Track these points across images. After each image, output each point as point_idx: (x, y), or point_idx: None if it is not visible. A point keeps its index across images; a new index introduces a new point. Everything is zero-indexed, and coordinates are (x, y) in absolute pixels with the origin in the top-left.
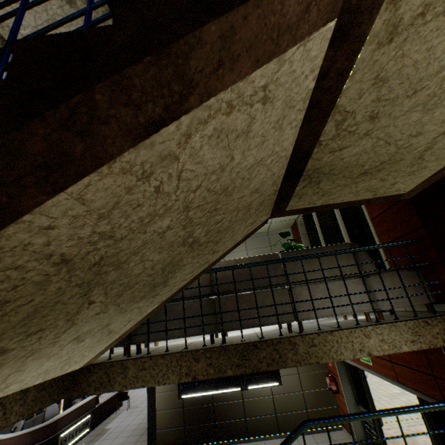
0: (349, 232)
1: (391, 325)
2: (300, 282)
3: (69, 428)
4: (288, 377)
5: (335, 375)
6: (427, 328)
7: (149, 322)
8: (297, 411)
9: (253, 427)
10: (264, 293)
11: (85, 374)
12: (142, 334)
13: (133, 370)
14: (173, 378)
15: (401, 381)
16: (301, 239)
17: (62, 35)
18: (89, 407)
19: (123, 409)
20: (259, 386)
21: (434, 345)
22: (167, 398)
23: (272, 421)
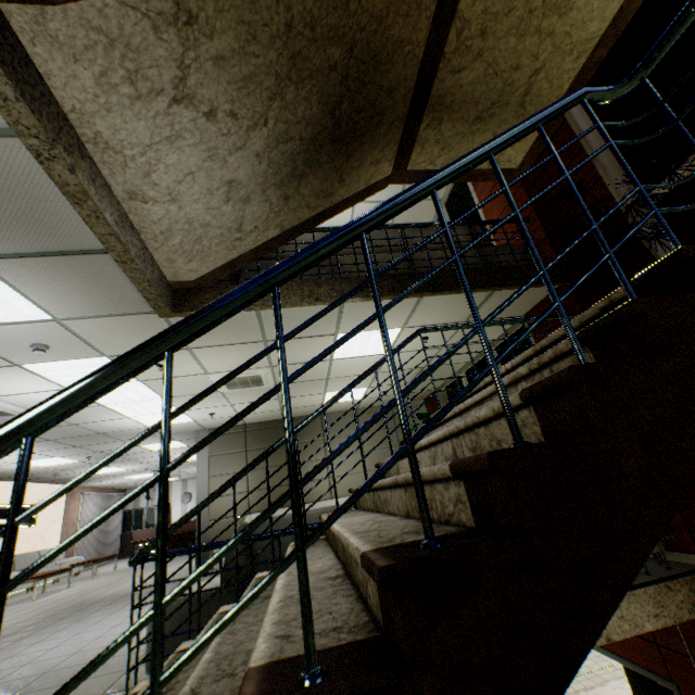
0: None
1: (629, 594)
2: None
3: None
4: None
5: None
6: (669, 595)
7: None
8: None
9: None
10: None
11: None
12: None
13: None
14: None
15: (605, 645)
16: None
17: (552, 447)
18: None
19: None
20: None
21: (679, 618)
22: None
23: None
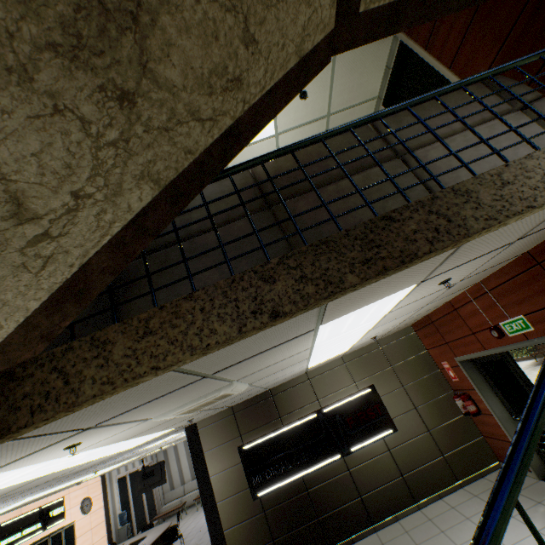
0: None
1: None
2: (418, 145)
3: None
4: (403, 418)
5: (468, 391)
6: None
7: (151, 273)
8: (431, 461)
9: (376, 506)
10: (362, 175)
11: (2, 388)
12: (140, 296)
13: (122, 343)
14: (224, 330)
15: None
16: None
17: None
18: None
19: None
20: (367, 442)
21: None
22: (236, 504)
23: (401, 488)
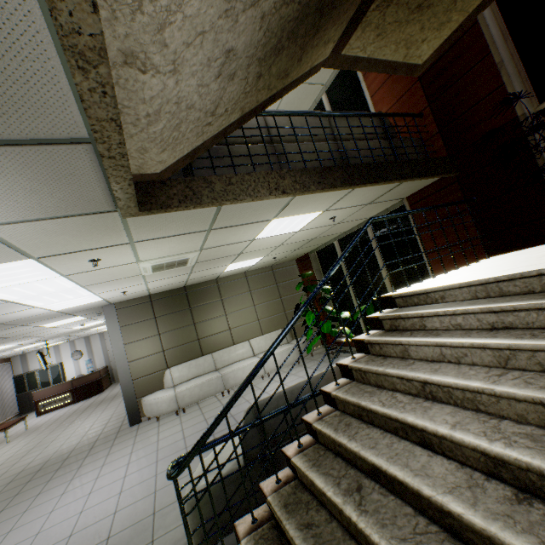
0: (393, 280)
1: None
2: None
3: None
4: None
5: None
6: None
7: None
8: None
9: None
10: None
11: None
12: None
13: None
14: None
15: None
16: (315, 276)
17: None
18: None
19: None
20: None
21: None
22: None
23: None
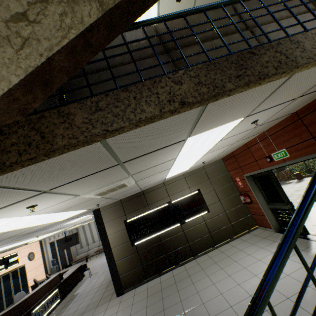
0: None
1: None
2: (260, 24)
3: (40, 304)
4: (213, 206)
5: (247, 192)
6: None
7: (90, 84)
8: (225, 226)
9: (196, 247)
10: (226, 38)
11: None
12: (84, 98)
13: (80, 115)
14: (150, 110)
15: None
16: None
17: None
18: (55, 284)
19: (86, 278)
20: (194, 217)
21: None
22: (122, 249)
23: (209, 239)
